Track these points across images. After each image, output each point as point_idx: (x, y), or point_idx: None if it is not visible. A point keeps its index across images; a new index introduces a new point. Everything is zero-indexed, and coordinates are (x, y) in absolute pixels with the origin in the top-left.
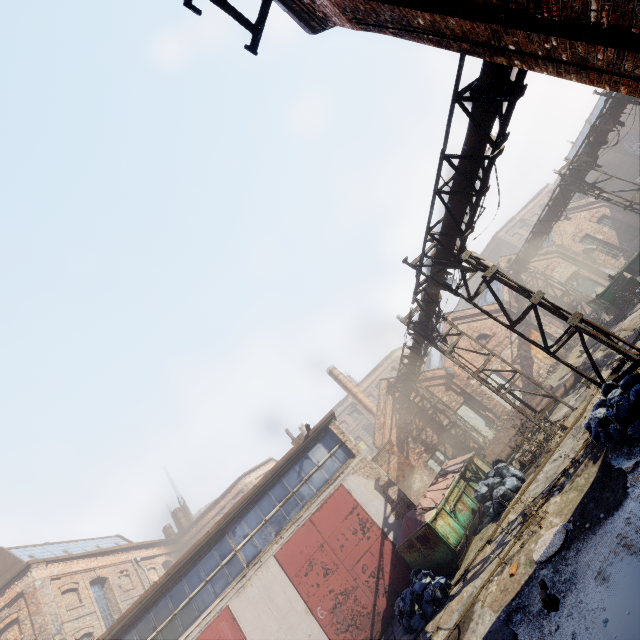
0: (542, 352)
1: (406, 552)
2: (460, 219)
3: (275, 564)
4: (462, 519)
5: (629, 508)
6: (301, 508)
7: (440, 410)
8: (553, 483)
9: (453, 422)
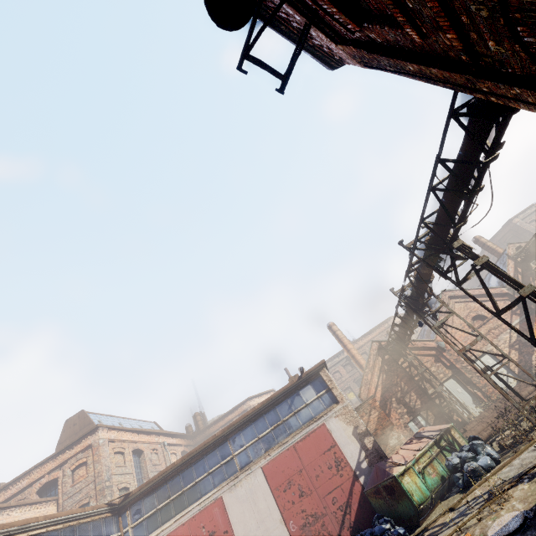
0: None
1: (372, 497)
2: (453, 212)
3: (261, 475)
4: (430, 482)
5: None
6: (288, 435)
7: (426, 379)
8: (525, 471)
9: (438, 392)
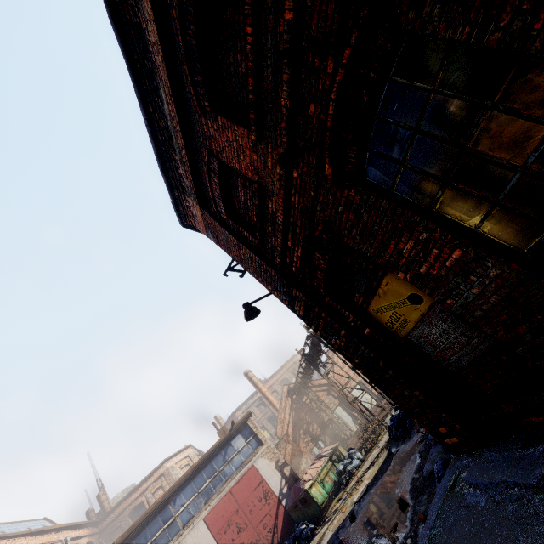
0: None
1: (293, 511)
2: None
3: (204, 525)
4: (327, 487)
5: (388, 471)
6: (224, 483)
7: (323, 410)
8: (372, 462)
9: (331, 419)
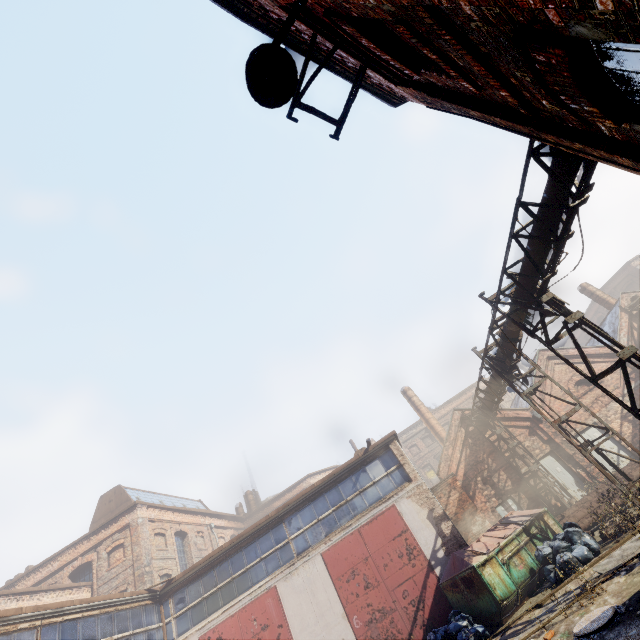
0: None
1: (449, 590)
2: (540, 261)
3: (321, 562)
4: (516, 575)
5: None
6: (352, 517)
7: (518, 455)
8: (624, 562)
9: (532, 471)
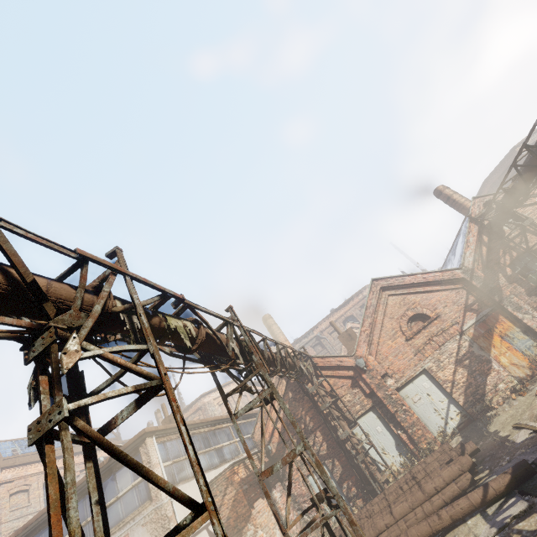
0: (510, 354)
1: None
2: None
3: None
4: None
5: None
6: None
7: (333, 416)
8: None
9: (343, 439)
